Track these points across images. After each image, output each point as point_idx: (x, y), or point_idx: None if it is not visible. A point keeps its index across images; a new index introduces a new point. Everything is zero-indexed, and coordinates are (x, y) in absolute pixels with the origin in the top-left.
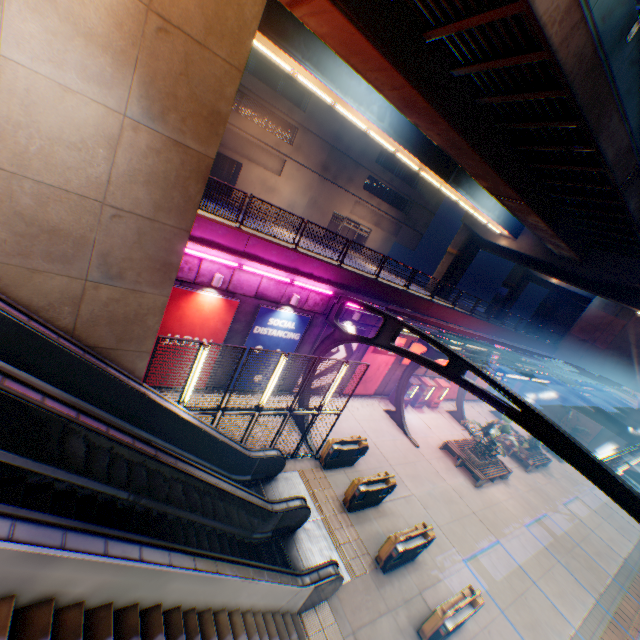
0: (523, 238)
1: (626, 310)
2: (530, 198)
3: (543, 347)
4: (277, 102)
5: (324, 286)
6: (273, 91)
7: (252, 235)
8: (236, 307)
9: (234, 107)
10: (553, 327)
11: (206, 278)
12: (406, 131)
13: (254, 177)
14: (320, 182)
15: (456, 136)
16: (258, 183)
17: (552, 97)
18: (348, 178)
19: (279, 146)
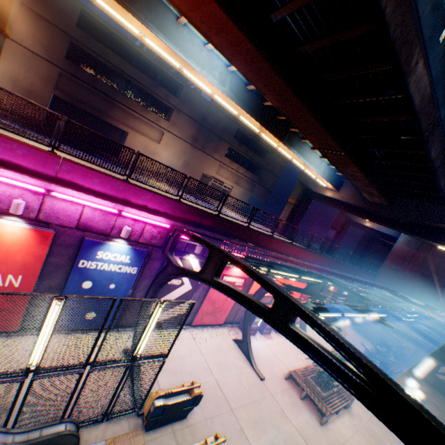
0: (343, 190)
1: (424, 245)
2: (348, 149)
3: (366, 275)
4: (156, 89)
5: (160, 218)
6: (153, 81)
7: (66, 159)
8: (51, 238)
9: (122, 91)
10: (369, 259)
11: (5, 204)
12: (245, 96)
13: (138, 143)
14: (192, 149)
15: (281, 82)
16: (141, 148)
17: (365, 32)
18: (213, 148)
19: (158, 121)
